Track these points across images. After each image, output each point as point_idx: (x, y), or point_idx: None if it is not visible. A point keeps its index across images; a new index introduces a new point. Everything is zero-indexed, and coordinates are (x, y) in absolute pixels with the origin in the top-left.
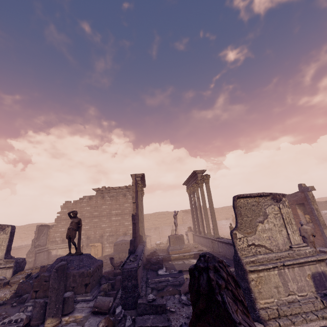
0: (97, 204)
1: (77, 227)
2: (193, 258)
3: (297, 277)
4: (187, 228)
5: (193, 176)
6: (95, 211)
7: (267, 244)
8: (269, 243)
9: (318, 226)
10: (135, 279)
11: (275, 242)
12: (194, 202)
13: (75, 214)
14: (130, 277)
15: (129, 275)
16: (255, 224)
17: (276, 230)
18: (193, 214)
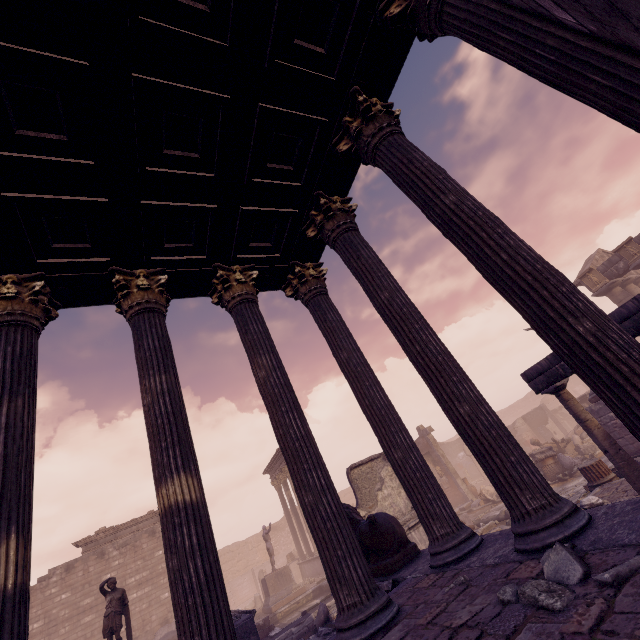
0: (89, 575)
1: (122, 606)
2: (313, 599)
3: (423, 536)
4: (282, 563)
5: (280, 453)
6: (86, 596)
7: (391, 512)
8: (393, 511)
9: (451, 477)
10: (254, 634)
11: (397, 508)
12: (291, 499)
13: (113, 584)
14: (246, 633)
15: (244, 631)
16: (375, 494)
17: (395, 493)
18: (292, 525)
